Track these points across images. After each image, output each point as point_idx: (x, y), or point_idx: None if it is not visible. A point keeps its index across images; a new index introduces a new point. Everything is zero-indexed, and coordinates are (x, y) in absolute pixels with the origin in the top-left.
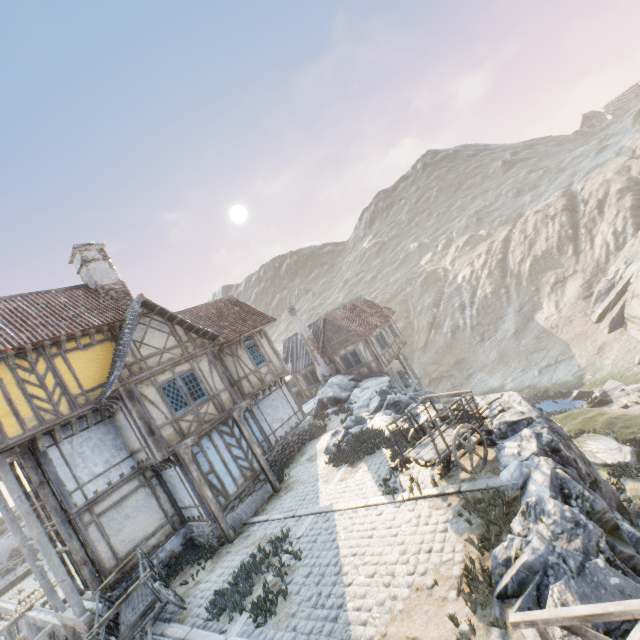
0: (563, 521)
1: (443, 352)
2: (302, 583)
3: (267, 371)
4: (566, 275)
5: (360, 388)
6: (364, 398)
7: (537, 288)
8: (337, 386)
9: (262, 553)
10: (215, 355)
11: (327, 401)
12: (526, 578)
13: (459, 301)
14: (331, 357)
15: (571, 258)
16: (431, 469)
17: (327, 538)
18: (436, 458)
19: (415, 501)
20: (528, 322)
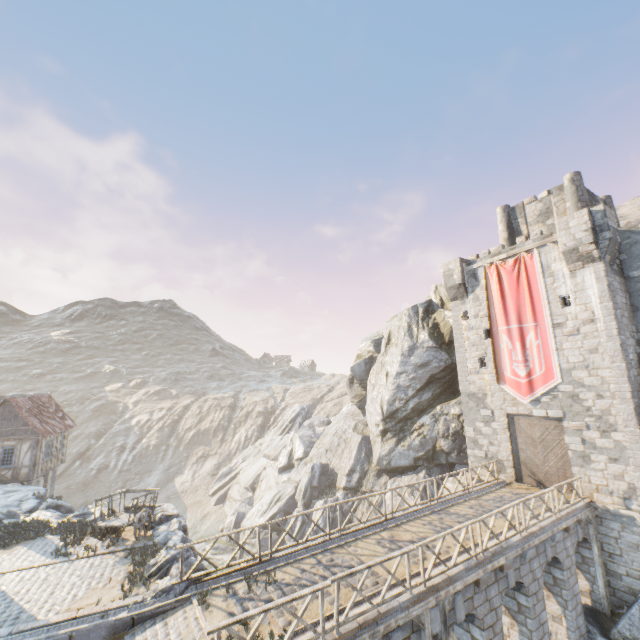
0: (184, 549)
1: (77, 489)
2: None
3: None
4: (211, 453)
5: (5, 489)
6: (11, 499)
7: (189, 455)
8: None
9: None
10: None
11: None
12: (164, 566)
13: (124, 441)
14: None
15: (219, 442)
16: (103, 542)
17: None
18: (125, 523)
19: (89, 558)
20: (169, 481)
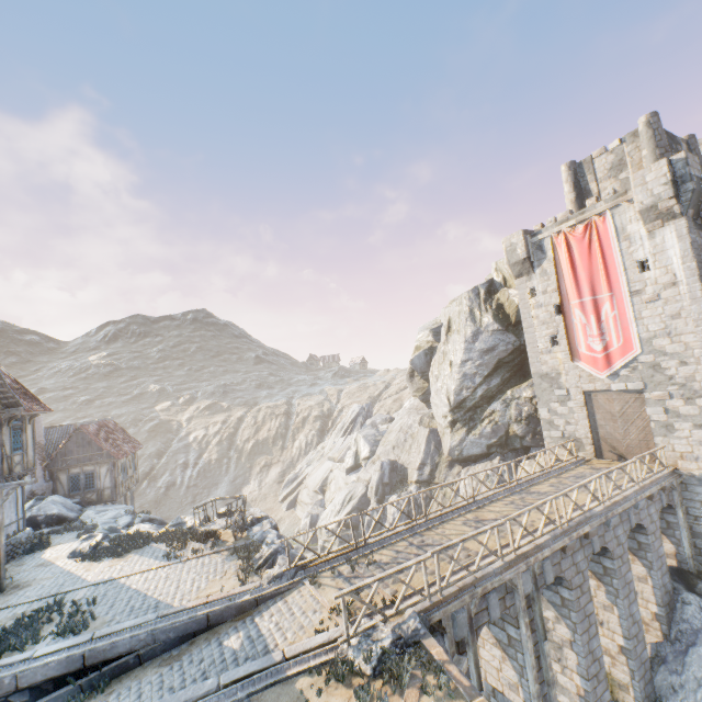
0: (282, 544)
1: (150, 507)
2: (109, 610)
3: (20, 461)
4: (273, 462)
5: (97, 510)
6: (106, 517)
7: (252, 466)
8: (63, 505)
9: (35, 615)
10: (2, 423)
11: (44, 519)
12: (269, 558)
13: (185, 458)
14: (56, 473)
15: (280, 450)
16: (205, 545)
17: (120, 589)
18: (224, 527)
19: (198, 558)
20: (237, 492)
